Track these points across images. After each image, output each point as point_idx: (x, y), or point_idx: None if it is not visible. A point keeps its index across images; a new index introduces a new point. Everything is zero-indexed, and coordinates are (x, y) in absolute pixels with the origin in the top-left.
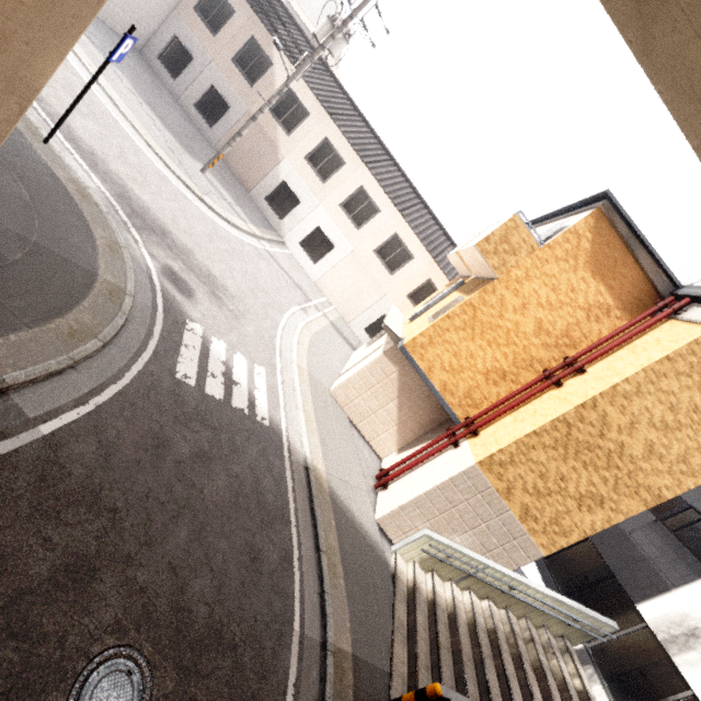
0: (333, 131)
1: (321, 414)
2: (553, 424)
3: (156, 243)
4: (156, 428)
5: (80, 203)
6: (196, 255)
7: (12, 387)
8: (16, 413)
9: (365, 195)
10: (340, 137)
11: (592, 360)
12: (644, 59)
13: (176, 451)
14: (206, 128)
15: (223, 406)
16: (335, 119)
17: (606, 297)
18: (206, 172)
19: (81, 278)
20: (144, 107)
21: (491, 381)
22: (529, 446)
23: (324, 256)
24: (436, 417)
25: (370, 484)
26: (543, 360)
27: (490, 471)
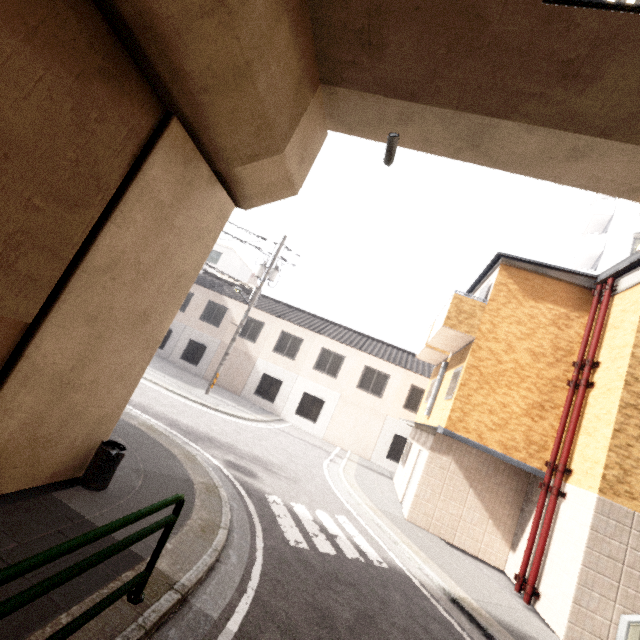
0: (285, 325)
1: (417, 542)
2: (622, 413)
3: (209, 447)
4: (309, 599)
5: (153, 436)
6: (238, 447)
7: (189, 590)
8: (203, 617)
9: (328, 352)
10: (291, 326)
11: (594, 352)
12: (494, 166)
13: (340, 618)
14: (193, 368)
15: (342, 560)
16: (283, 318)
17: (557, 309)
18: (209, 392)
19: (183, 485)
20: (153, 371)
21: (536, 418)
22: (624, 446)
23: (320, 412)
24: (517, 486)
25: (518, 602)
26: (559, 377)
27: (616, 495)
